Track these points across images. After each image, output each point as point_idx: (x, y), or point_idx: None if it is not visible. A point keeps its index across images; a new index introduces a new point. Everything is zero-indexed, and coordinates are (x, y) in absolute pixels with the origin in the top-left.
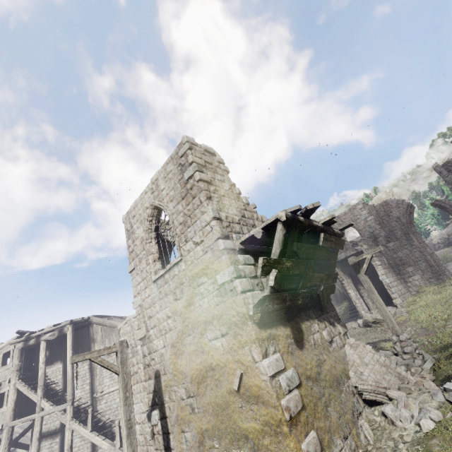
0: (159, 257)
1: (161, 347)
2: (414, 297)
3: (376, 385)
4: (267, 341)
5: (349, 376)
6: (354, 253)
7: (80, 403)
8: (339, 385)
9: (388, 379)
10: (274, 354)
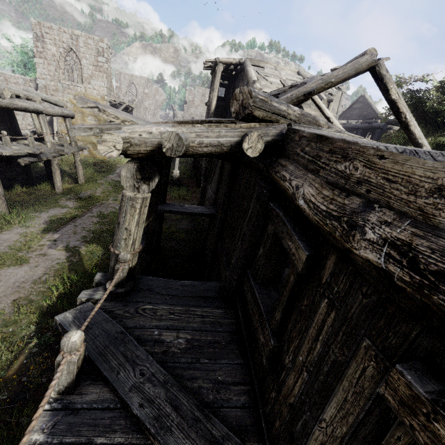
0: (64, 72)
1: None
2: None
3: None
4: None
5: None
6: None
7: None
8: None
9: None
10: None
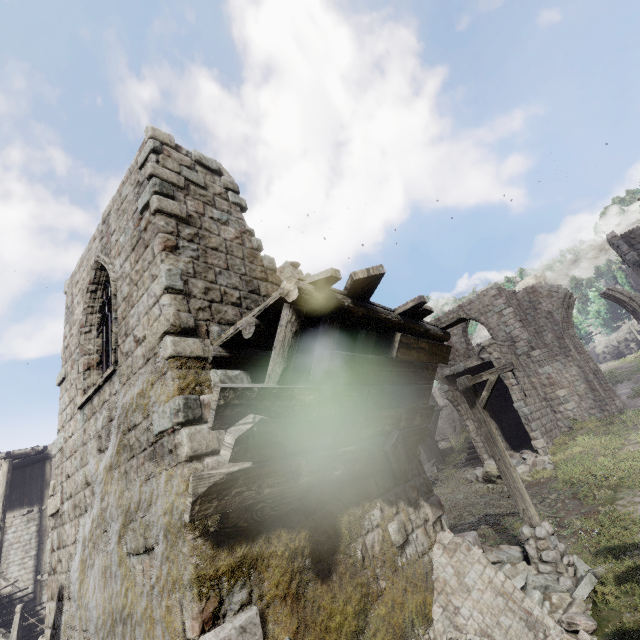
0: (102, 361)
1: (71, 542)
2: (565, 438)
3: None
4: (229, 579)
5: (431, 618)
6: (479, 363)
7: (15, 589)
8: None
9: (506, 626)
10: (241, 612)
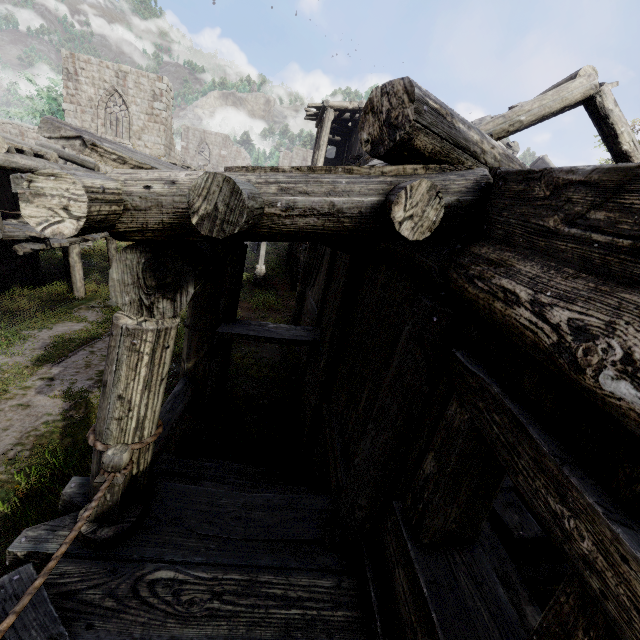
0: (104, 124)
1: None
2: None
3: None
4: None
5: None
6: None
7: None
8: None
9: None
10: None
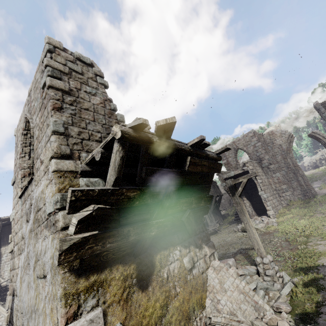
0: None
1: (17, 267)
2: (285, 209)
3: (230, 318)
4: (85, 294)
5: (204, 305)
6: (242, 172)
7: (8, 283)
8: (188, 323)
9: (243, 309)
10: (91, 311)
